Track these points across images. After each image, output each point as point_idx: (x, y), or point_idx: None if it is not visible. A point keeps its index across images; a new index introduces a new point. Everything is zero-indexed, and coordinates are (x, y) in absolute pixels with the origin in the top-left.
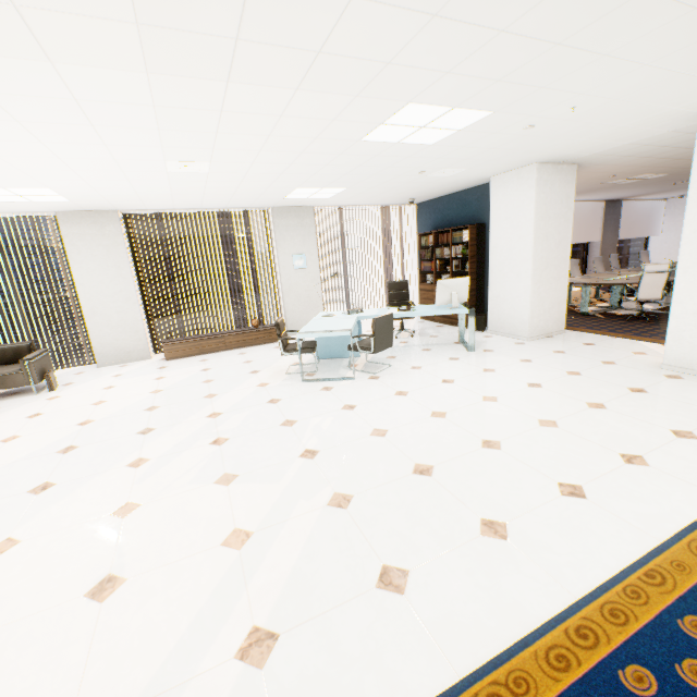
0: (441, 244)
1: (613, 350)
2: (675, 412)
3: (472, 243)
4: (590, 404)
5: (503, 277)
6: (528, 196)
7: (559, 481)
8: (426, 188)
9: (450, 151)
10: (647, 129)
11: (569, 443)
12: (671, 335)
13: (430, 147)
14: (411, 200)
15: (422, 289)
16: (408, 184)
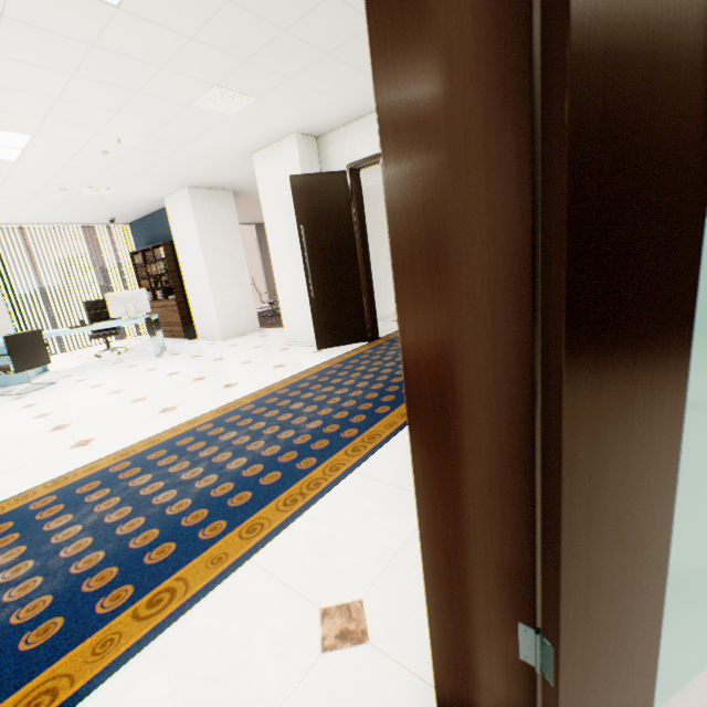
0: (149, 261)
1: (275, 337)
2: (249, 372)
3: (169, 259)
4: (196, 379)
5: (195, 287)
6: (190, 215)
7: (82, 440)
8: (108, 207)
9: (58, 170)
10: (235, 164)
11: (134, 410)
12: (284, 319)
13: (21, 164)
14: (111, 219)
15: None
16: (74, 202)
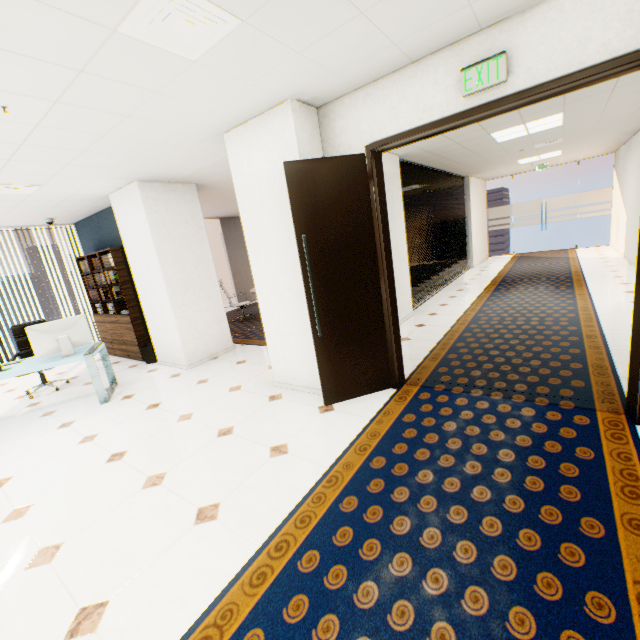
0: (96, 269)
1: (256, 366)
2: (233, 464)
3: (120, 267)
4: (150, 479)
5: (151, 303)
6: (142, 216)
7: None
8: (39, 207)
9: None
10: (199, 149)
11: (22, 611)
12: (271, 353)
13: None
14: (48, 221)
15: (96, 320)
16: None
